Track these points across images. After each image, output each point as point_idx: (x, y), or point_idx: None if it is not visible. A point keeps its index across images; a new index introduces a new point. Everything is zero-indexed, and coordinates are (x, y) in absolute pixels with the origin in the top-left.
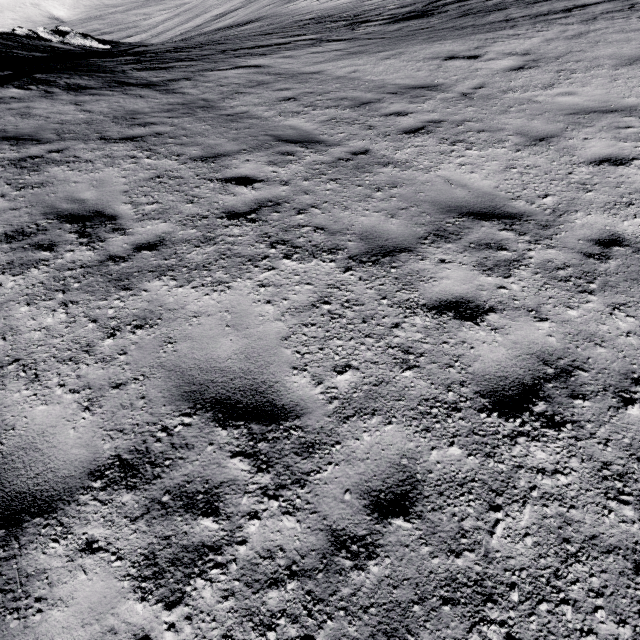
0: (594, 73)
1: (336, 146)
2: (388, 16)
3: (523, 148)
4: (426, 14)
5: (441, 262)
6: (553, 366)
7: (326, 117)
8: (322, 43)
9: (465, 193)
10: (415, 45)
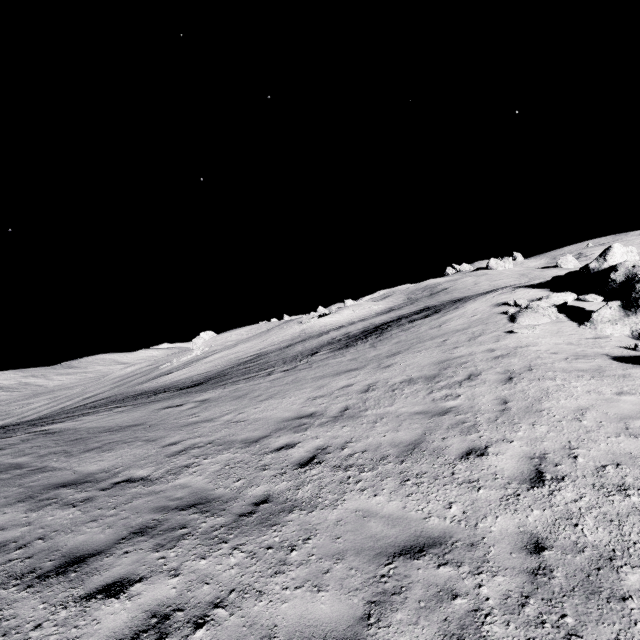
0: (217, 405)
1: (26, 468)
2: (180, 387)
3: (138, 446)
4: (199, 384)
5: (3, 514)
6: (1, 545)
7: (46, 452)
8: (115, 408)
9: (76, 476)
10: (160, 403)
